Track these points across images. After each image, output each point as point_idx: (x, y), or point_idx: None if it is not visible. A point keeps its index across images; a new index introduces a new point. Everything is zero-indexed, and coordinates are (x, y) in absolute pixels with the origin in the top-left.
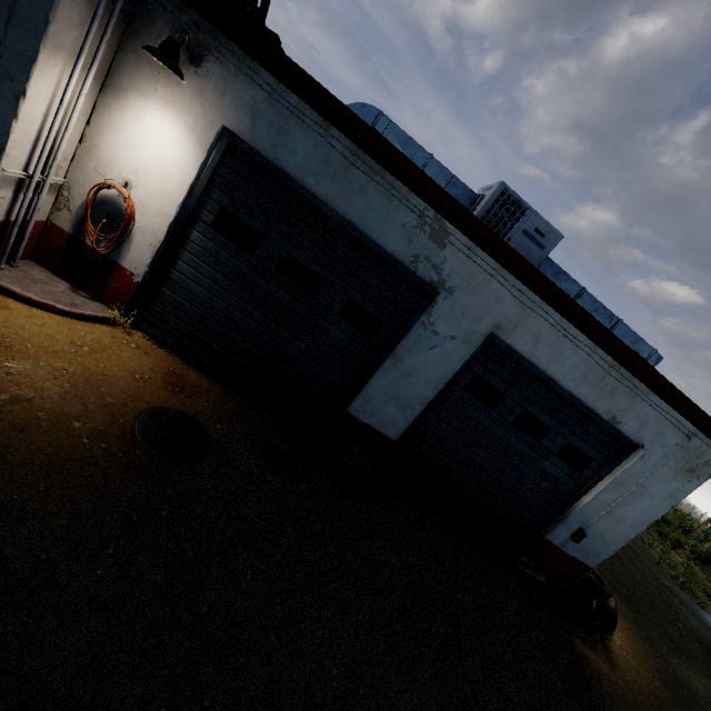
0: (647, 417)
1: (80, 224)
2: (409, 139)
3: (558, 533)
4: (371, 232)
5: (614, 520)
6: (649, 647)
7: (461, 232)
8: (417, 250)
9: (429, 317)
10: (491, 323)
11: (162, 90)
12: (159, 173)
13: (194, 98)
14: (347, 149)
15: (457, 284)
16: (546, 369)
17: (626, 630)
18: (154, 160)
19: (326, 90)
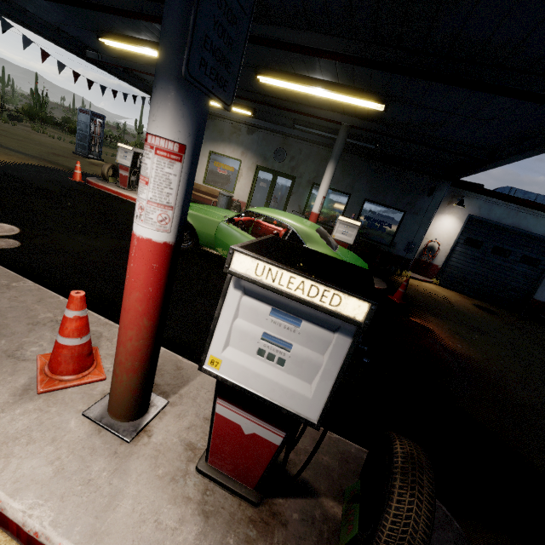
0: None
1: (421, 255)
2: (526, 192)
3: None
4: (531, 230)
5: None
6: None
7: None
8: None
9: None
10: None
11: (447, 210)
12: (447, 233)
13: (458, 209)
14: (516, 208)
15: None
16: None
17: None
18: (445, 230)
19: (506, 194)
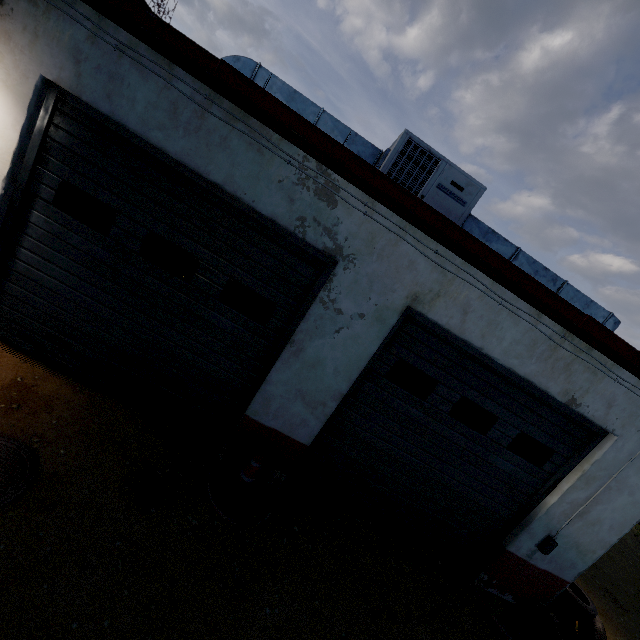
0: (614, 395)
1: None
2: (294, 93)
3: (521, 543)
4: (243, 194)
5: (589, 523)
6: None
7: (353, 184)
8: (302, 211)
9: (328, 292)
10: (406, 295)
11: None
12: None
13: (1, 44)
14: (197, 92)
15: (357, 250)
16: (481, 346)
17: None
18: None
19: (157, 18)
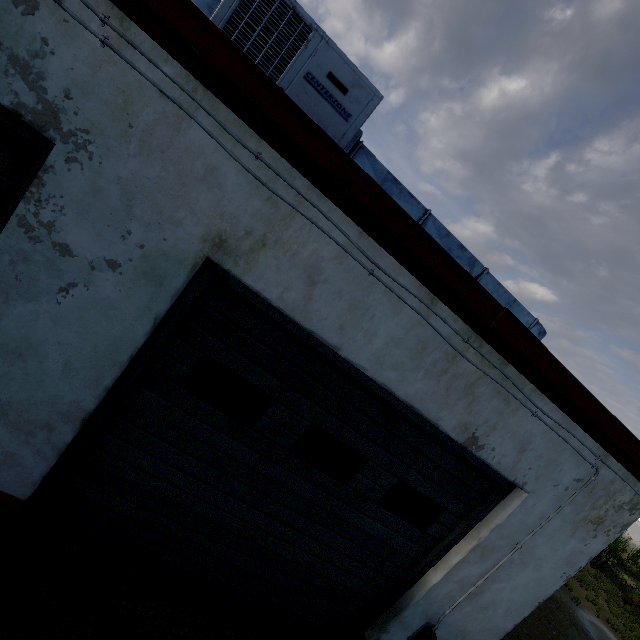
0: (529, 435)
1: None
2: None
3: (390, 637)
4: None
5: (481, 606)
6: None
7: None
8: None
9: (37, 207)
10: (202, 234)
11: None
12: None
13: None
14: None
15: (93, 123)
16: (338, 343)
17: None
18: None
19: None
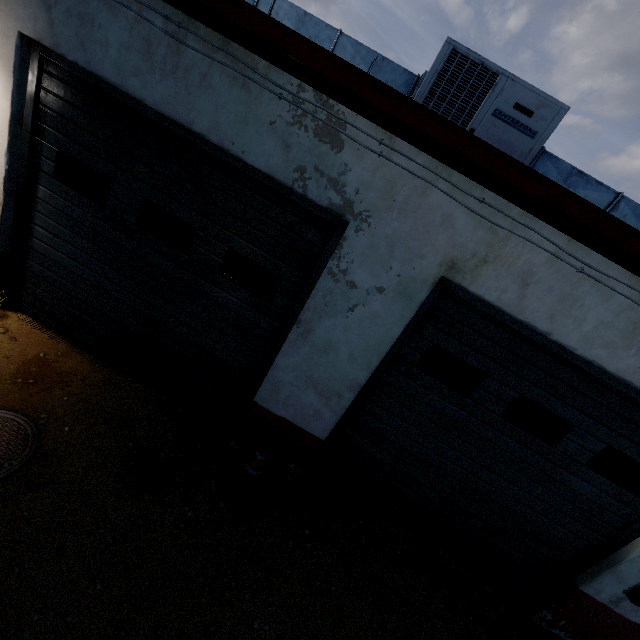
0: None
1: None
2: (304, 15)
3: (603, 586)
4: (230, 144)
5: None
6: None
7: (362, 116)
8: (300, 160)
9: (338, 261)
10: (439, 262)
11: None
12: None
13: None
14: (169, 21)
15: (371, 205)
16: (548, 330)
17: None
18: None
19: None
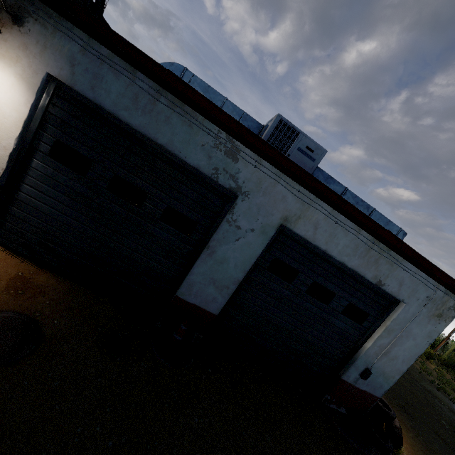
0: (403, 278)
1: None
2: (208, 87)
3: (350, 374)
4: (178, 152)
5: (390, 359)
6: (427, 449)
7: (248, 148)
8: (216, 164)
9: (232, 215)
10: (280, 217)
11: None
12: None
13: (20, 51)
14: (151, 88)
15: (250, 189)
16: (325, 249)
17: (409, 439)
18: None
19: (128, 42)
